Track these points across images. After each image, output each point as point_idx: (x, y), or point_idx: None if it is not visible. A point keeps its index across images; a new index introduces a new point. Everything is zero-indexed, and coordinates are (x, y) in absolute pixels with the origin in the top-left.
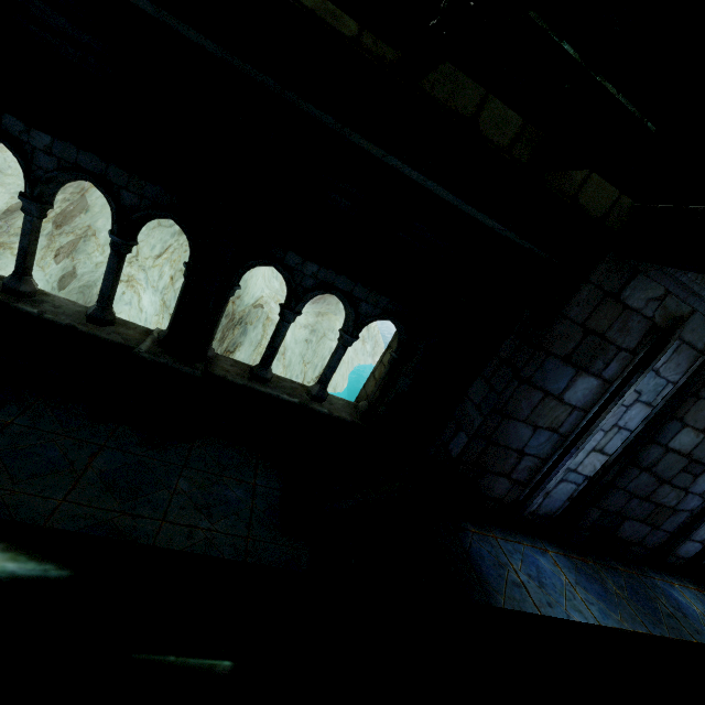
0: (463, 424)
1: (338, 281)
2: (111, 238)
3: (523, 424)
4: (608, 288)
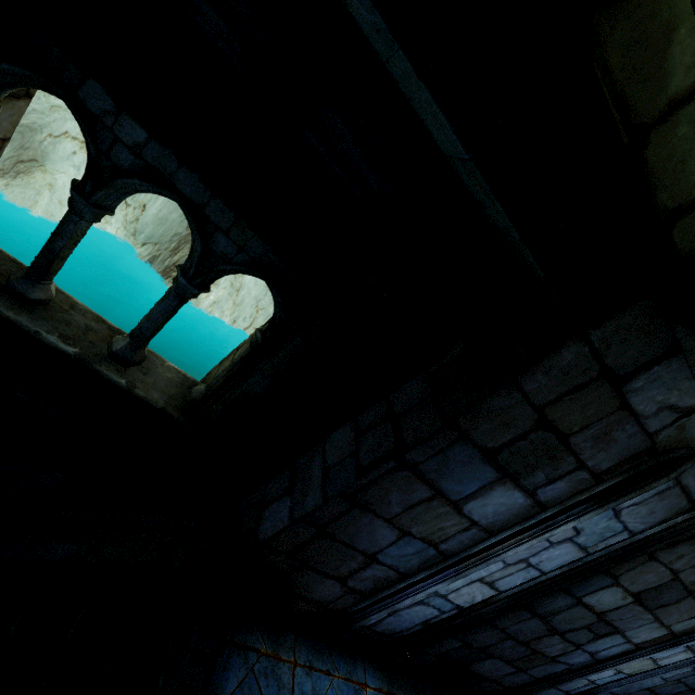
0: (296, 487)
1: (182, 178)
2: None
3: (386, 524)
4: (613, 361)
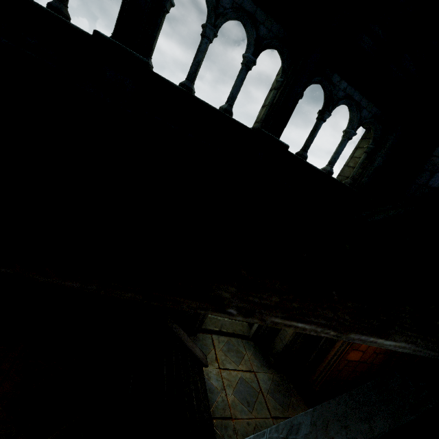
0: (437, 169)
1: (355, 94)
2: (249, 56)
3: None
4: None
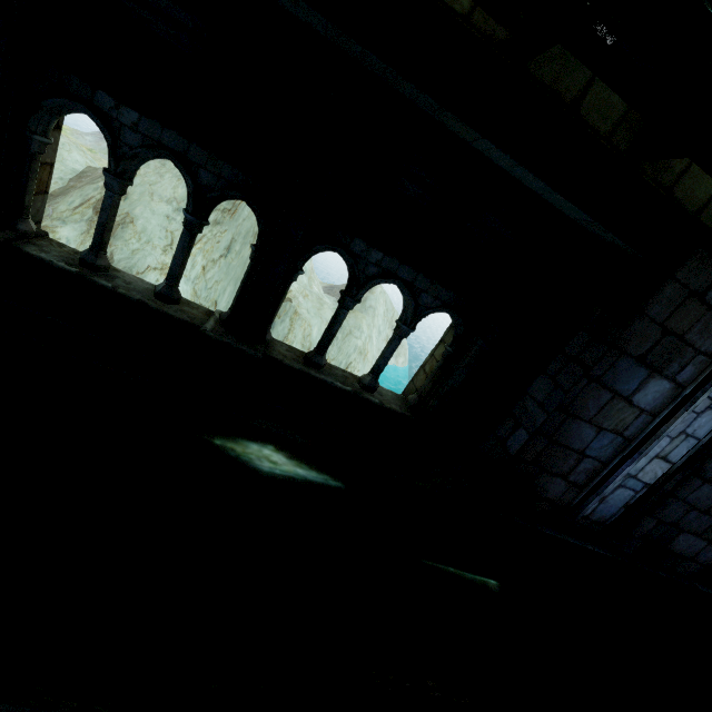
0: (522, 421)
1: (401, 270)
2: (186, 217)
3: (588, 425)
4: (694, 286)
